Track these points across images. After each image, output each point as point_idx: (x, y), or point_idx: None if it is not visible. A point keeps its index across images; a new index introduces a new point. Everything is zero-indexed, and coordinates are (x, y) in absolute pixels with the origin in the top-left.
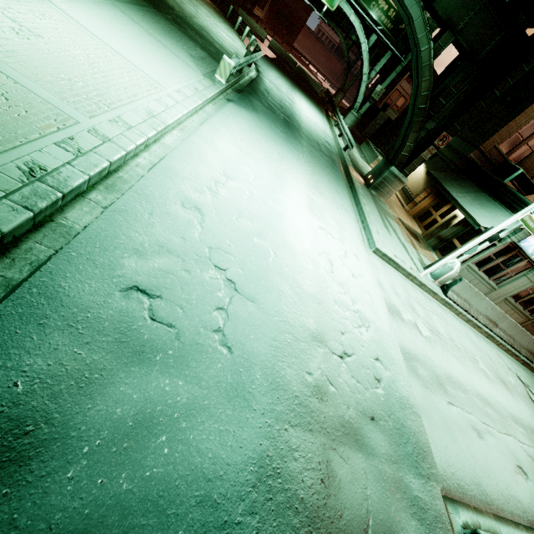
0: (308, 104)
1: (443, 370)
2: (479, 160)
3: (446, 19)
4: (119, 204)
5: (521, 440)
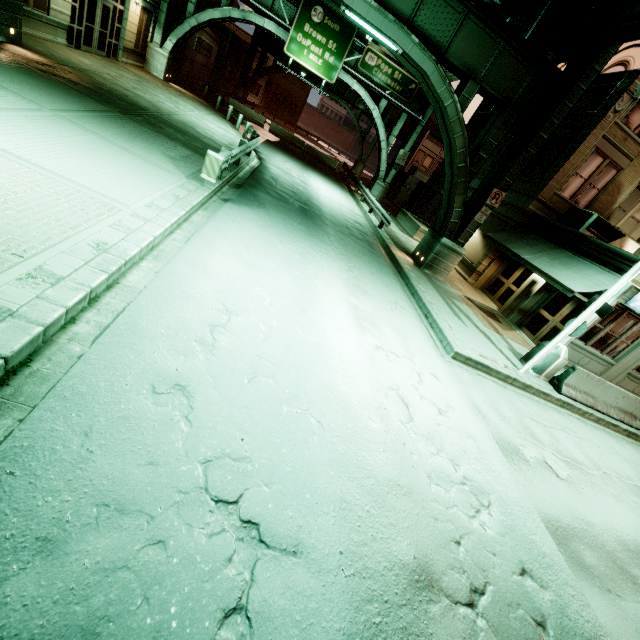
0: (326, 183)
1: (612, 536)
2: (541, 211)
3: (465, 69)
4: (20, 434)
5: None
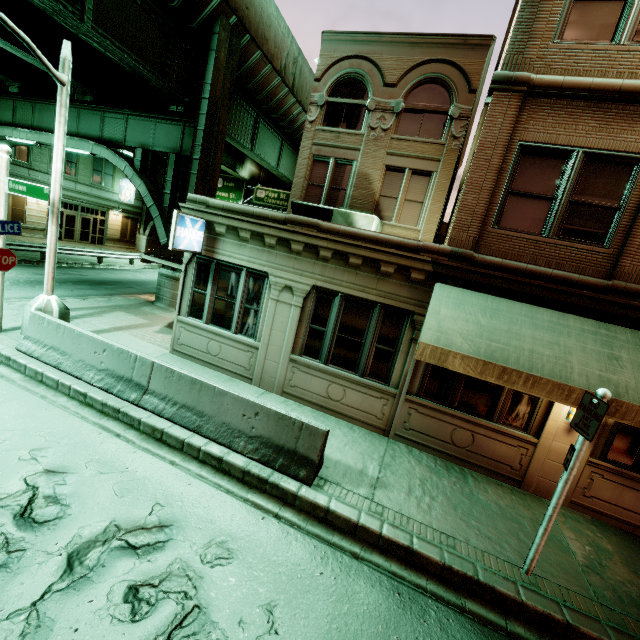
0: None
1: None
2: None
3: (140, 146)
4: None
5: None
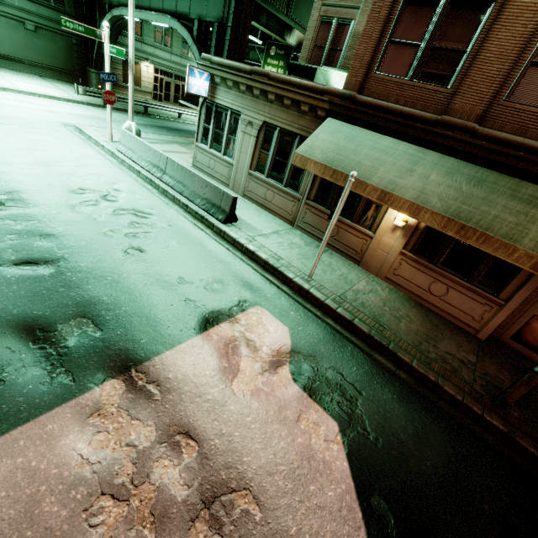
0: None
1: None
2: None
3: (198, 17)
4: None
5: None
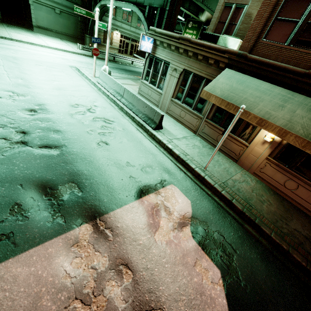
0: None
1: (21, 64)
2: None
3: (149, 4)
4: None
5: (9, 76)
